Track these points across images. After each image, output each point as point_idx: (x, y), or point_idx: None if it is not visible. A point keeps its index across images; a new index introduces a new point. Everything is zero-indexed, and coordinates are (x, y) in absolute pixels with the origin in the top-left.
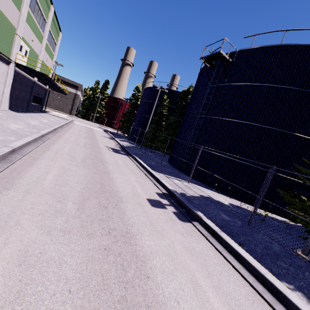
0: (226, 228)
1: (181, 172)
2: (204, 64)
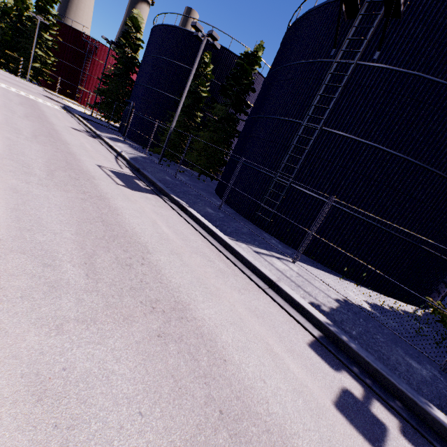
0: None
1: (256, 226)
2: (340, 2)
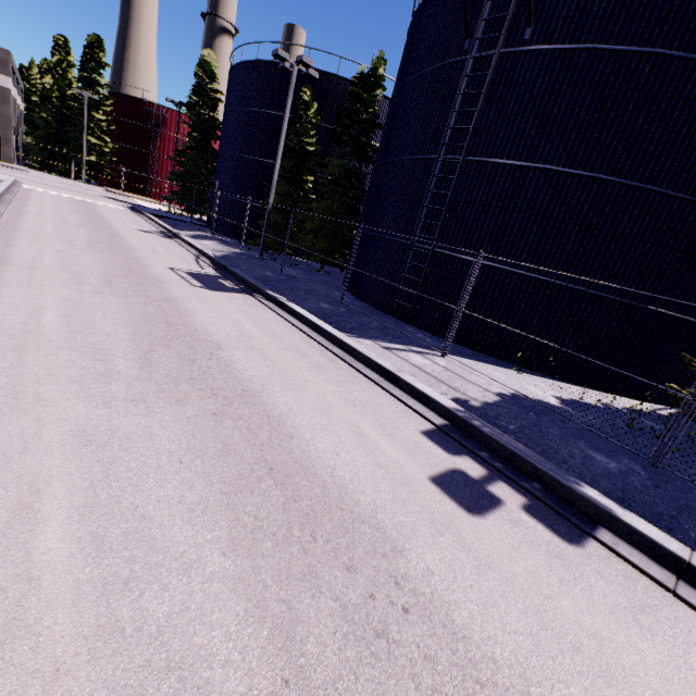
0: (638, 506)
1: (398, 319)
2: None
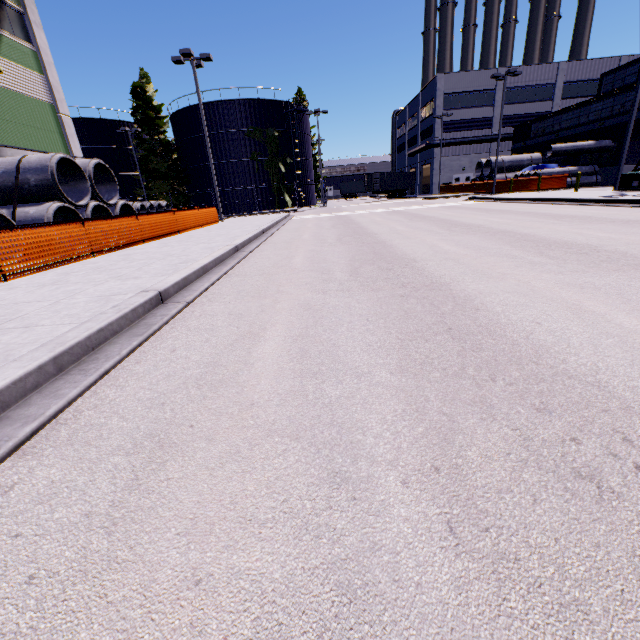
0: None
1: None
2: None
